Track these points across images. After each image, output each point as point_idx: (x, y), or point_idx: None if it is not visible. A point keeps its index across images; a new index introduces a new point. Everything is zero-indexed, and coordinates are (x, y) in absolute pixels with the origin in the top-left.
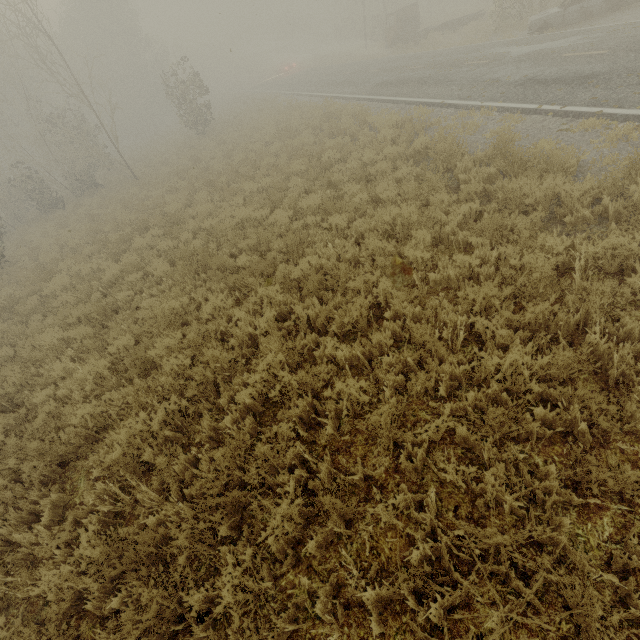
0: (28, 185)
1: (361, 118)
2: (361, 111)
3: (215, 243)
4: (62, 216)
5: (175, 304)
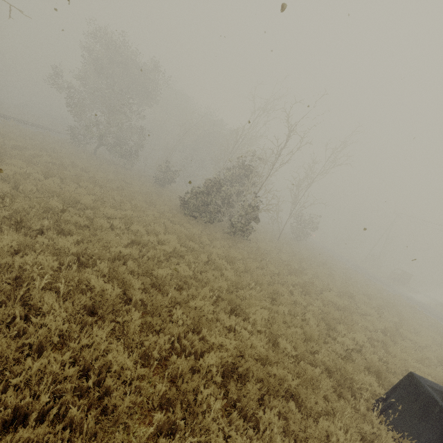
0: None
1: None
2: None
3: None
4: None
5: None
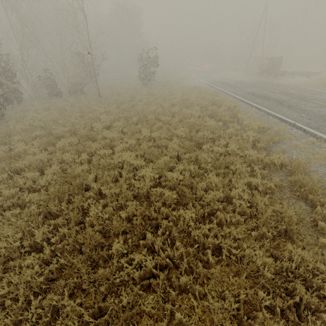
0: (47, 81)
1: (234, 113)
2: (235, 109)
3: (95, 173)
4: (55, 102)
5: (5, 245)
